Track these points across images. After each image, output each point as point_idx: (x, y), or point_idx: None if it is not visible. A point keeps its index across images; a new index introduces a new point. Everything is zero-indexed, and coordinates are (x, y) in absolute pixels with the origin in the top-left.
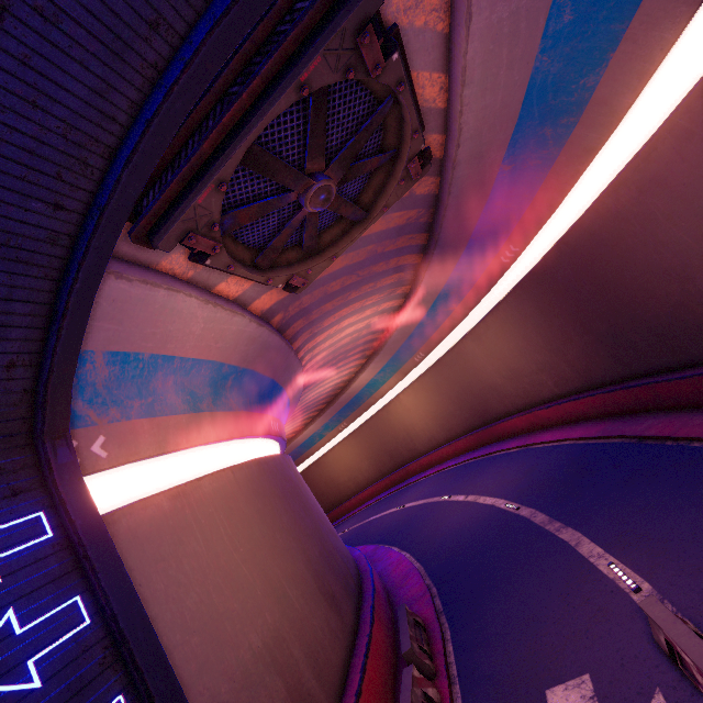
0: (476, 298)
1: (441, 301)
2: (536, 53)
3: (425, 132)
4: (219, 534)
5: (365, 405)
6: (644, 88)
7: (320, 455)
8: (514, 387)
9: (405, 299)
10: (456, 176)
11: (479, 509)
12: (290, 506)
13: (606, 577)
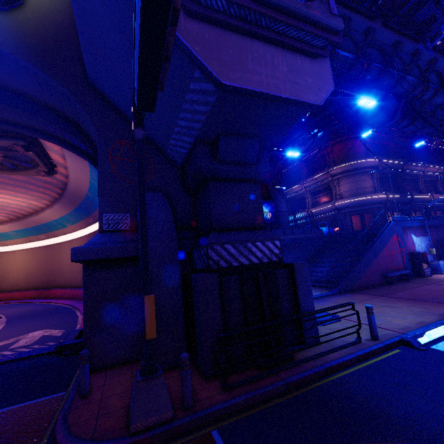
0: (78, 227)
1: (65, 219)
2: (90, 177)
3: (60, 166)
4: None
5: None
6: None
7: None
8: (69, 275)
9: (47, 206)
10: (70, 184)
11: None
12: None
13: None
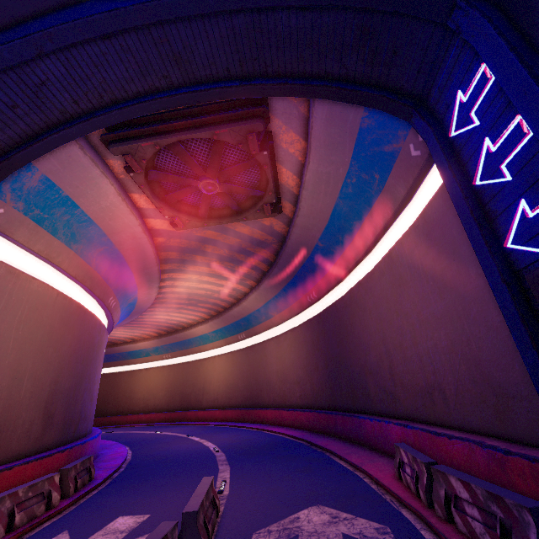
0: (288, 315)
1: (270, 305)
2: (337, 196)
3: (286, 199)
4: (16, 312)
5: (191, 350)
6: (376, 242)
7: (137, 368)
8: (280, 387)
9: (251, 290)
10: (294, 231)
11: (199, 445)
12: (76, 347)
13: (215, 485)
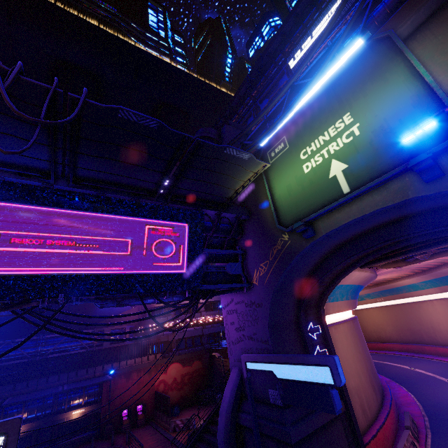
0: None
1: None
2: None
3: None
4: (344, 345)
5: (402, 295)
6: None
7: (357, 308)
8: None
9: None
10: None
11: None
12: (361, 344)
13: None
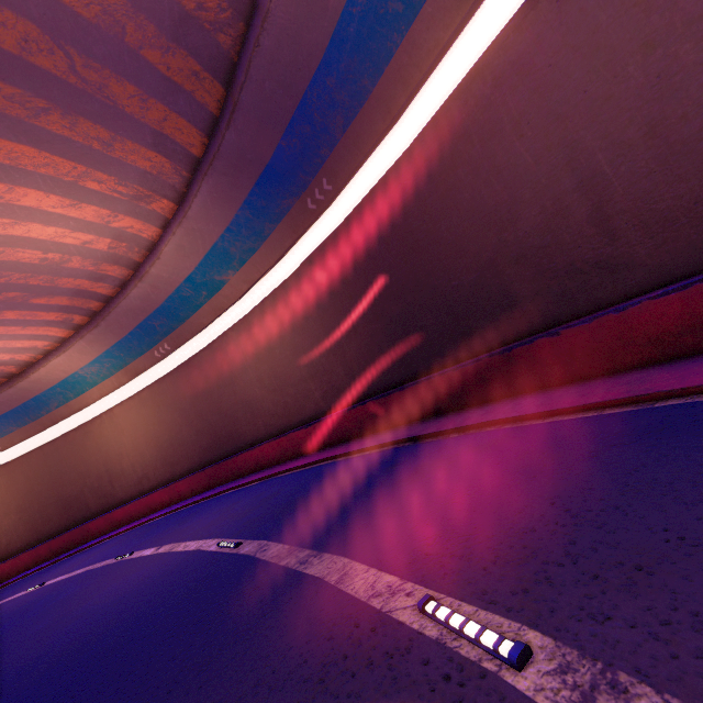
0: (261, 265)
1: (215, 259)
2: None
3: None
4: None
5: (48, 418)
6: None
7: None
8: (275, 401)
9: (164, 231)
10: None
11: (171, 560)
12: None
13: (422, 637)
